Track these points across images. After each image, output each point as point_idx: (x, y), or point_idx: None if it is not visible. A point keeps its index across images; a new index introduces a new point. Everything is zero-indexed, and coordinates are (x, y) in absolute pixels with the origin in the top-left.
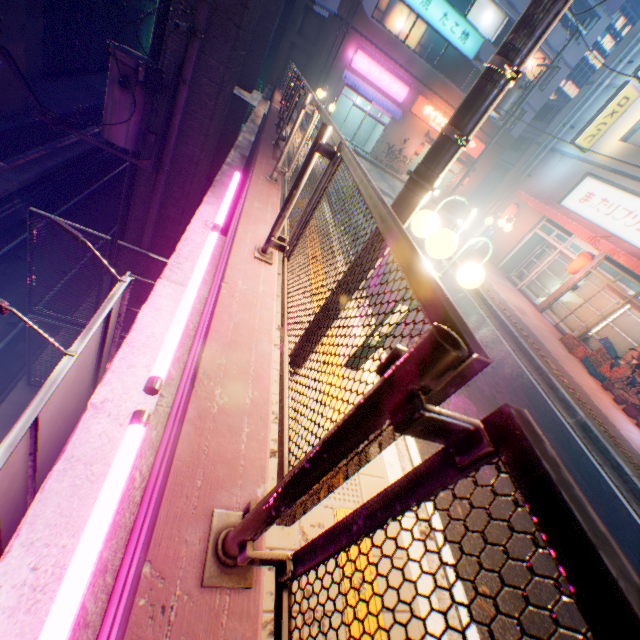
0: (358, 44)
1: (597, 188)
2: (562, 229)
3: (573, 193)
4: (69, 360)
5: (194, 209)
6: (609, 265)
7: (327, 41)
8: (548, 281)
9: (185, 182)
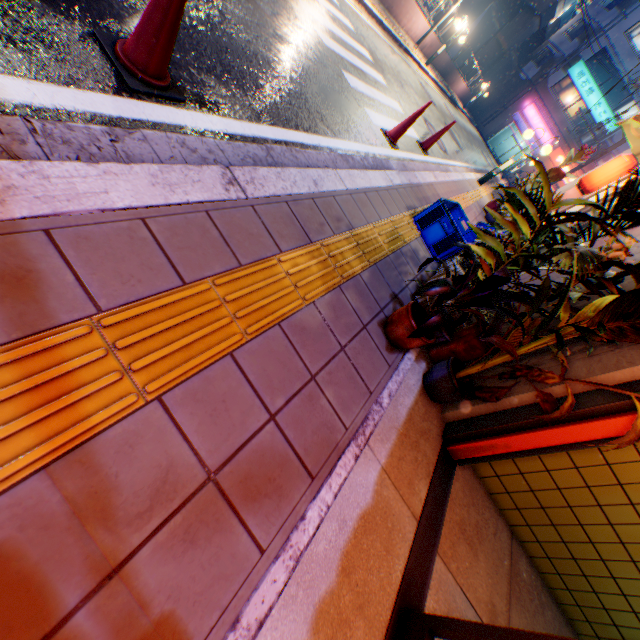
0: (534, 101)
1: None
2: None
3: None
4: None
5: None
6: None
7: (515, 92)
8: None
9: None
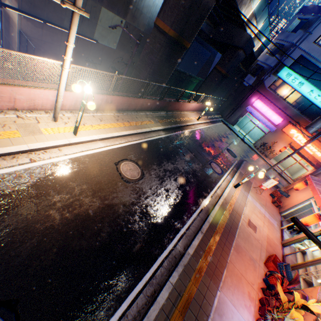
0: (258, 97)
1: None
2: None
3: None
4: None
5: None
6: None
7: (243, 94)
8: None
9: None
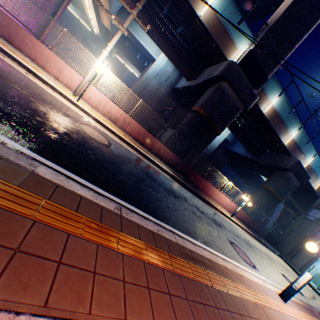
0: None
1: None
2: None
3: None
4: None
5: None
6: None
7: (309, 227)
8: None
9: None
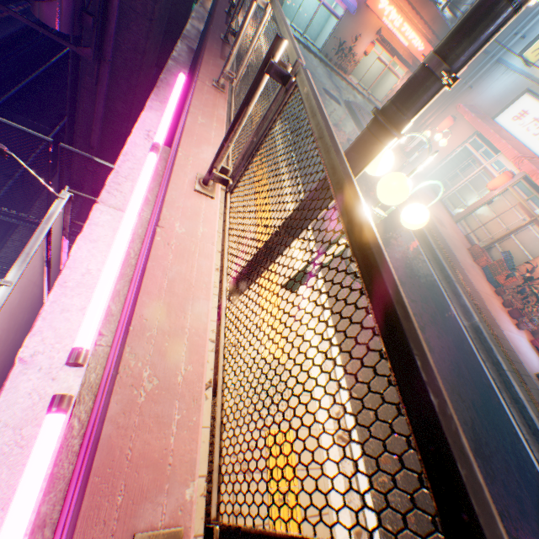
0: None
1: (532, 106)
2: (491, 146)
3: (509, 110)
4: (4, 291)
5: (143, 103)
6: (525, 185)
7: None
8: (467, 194)
9: (131, 74)
